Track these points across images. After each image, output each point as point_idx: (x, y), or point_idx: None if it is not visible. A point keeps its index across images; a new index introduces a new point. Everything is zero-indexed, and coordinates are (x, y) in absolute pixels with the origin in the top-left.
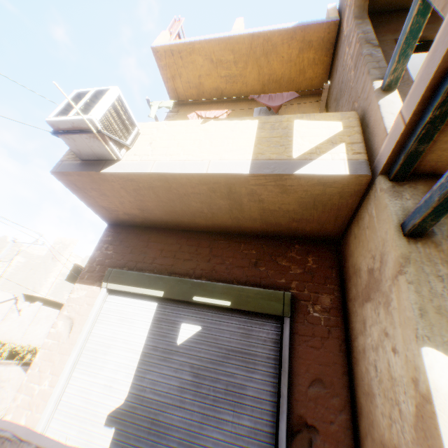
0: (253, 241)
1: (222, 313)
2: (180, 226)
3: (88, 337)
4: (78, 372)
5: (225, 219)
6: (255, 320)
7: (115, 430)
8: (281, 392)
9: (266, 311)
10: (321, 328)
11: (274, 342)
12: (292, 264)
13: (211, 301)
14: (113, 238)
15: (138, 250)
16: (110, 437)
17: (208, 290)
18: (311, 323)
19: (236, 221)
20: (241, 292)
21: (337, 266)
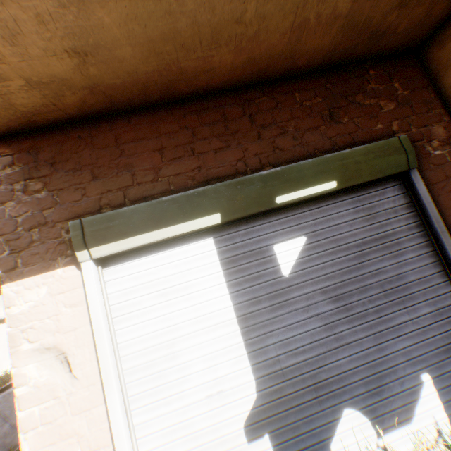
0: (309, 83)
1: (324, 204)
2: (175, 90)
3: (117, 354)
4: (140, 413)
5: (279, 36)
6: (370, 193)
7: (271, 435)
8: (450, 256)
9: (387, 173)
10: (449, 166)
11: (406, 208)
12: (379, 100)
13: (306, 193)
14: (25, 165)
15: (109, 166)
16: (270, 448)
17: (295, 178)
18: (437, 165)
19: (296, 38)
20: (343, 160)
21: (429, 84)
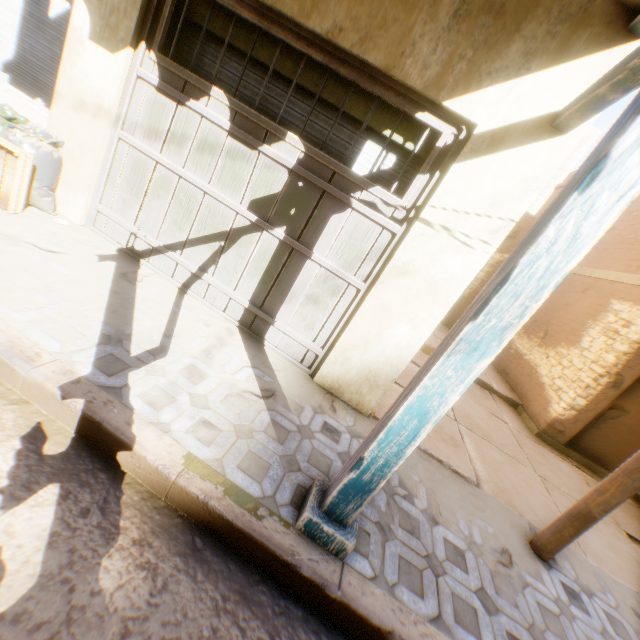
0: None
1: None
2: None
3: None
4: None
5: None
6: None
7: (11, 78)
8: None
9: None
10: None
11: None
12: None
13: None
14: None
15: None
16: (9, 82)
17: None
18: None
19: None
20: None
21: None
